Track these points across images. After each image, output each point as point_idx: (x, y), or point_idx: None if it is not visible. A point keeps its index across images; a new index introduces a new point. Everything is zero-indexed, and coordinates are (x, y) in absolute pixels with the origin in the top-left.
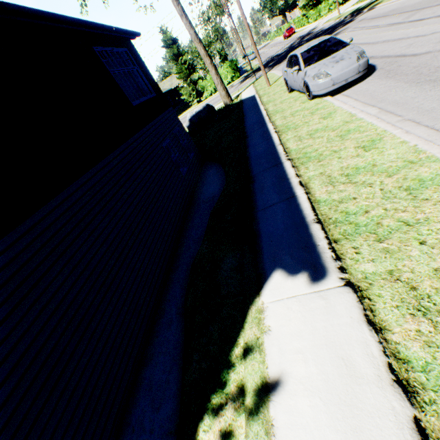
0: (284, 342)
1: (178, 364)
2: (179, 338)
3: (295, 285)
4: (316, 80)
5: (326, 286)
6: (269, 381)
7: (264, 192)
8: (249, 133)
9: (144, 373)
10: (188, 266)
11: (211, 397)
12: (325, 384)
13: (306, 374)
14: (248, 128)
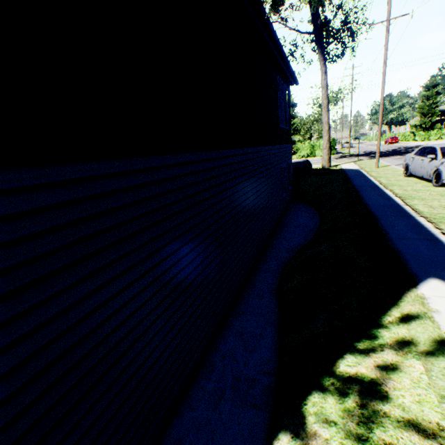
0: None
1: (274, 327)
2: (274, 310)
3: None
4: None
5: None
6: None
7: (396, 229)
8: (361, 190)
9: (233, 321)
10: (279, 263)
11: (355, 344)
12: None
13: None
14: (358, 186)
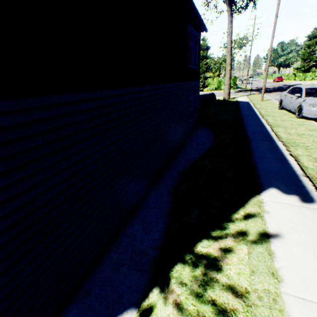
0: (280, 221)
1: (166, 217)
2: (168, 205)
3: (288, 199)
4: (311, 107)
5: (314, 207)
6: (270, 234)
7: (260, 150)
8: (245, 118)
9: (139, 212)
10: (179, 171)
11: (210, 232)
12: (315, 248)
13: (300, 239)
14: (244, 116)
